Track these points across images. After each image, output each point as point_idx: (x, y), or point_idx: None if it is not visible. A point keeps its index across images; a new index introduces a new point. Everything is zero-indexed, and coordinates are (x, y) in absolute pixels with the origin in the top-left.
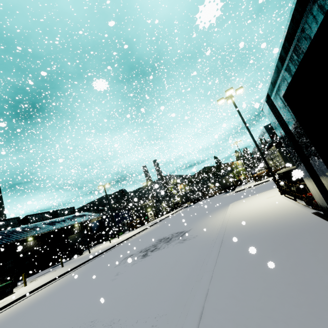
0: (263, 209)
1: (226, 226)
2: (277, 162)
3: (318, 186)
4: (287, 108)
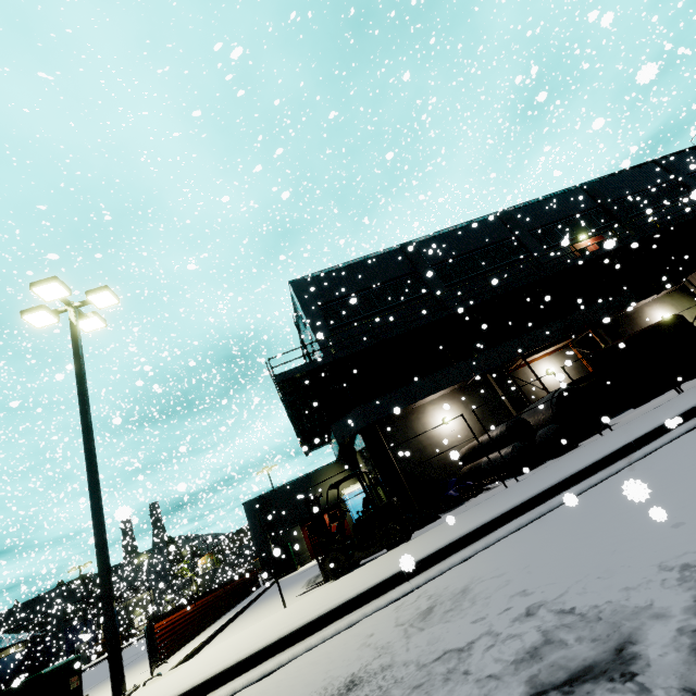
0: None
1: None
2: None
3: None
4: None
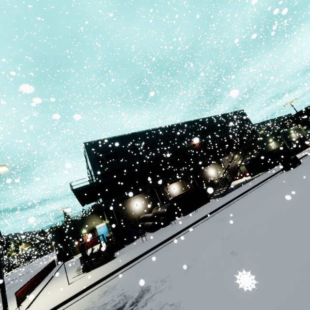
0: None
1: (47, 262)
2: None
3: None
4: None
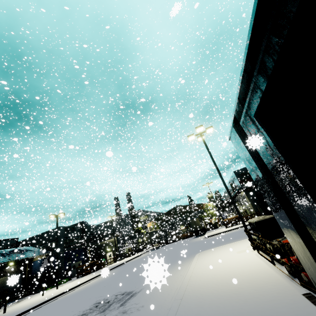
0: (233, 272)
1: (182, 297)
2: (246, 208)
3: (314, 256)
4: (261, 132)
